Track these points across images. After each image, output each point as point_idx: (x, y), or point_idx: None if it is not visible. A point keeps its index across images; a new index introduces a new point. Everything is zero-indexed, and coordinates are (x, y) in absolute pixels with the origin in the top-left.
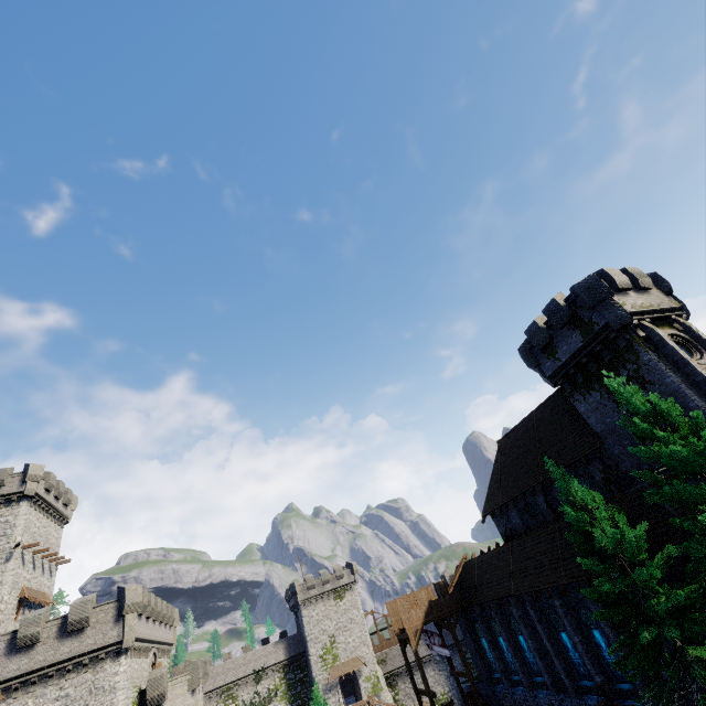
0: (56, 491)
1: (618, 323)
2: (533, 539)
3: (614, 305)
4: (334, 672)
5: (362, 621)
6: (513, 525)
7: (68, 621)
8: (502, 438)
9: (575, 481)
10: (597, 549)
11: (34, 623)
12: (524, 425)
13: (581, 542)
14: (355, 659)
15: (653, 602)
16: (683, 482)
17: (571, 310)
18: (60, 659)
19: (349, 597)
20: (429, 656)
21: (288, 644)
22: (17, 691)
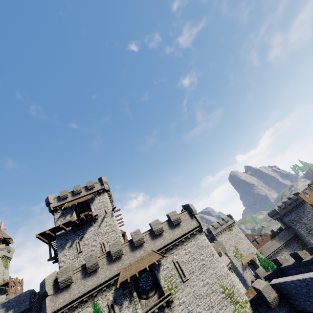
0: (110, 192)
1: None
2: None
3: None
4: (244, 261)
5: (245, 238)
6: None
7: (172, 220)
8: None
9: None
10: None
11: (157, 224)
12: None
13: None
14: (250, 254)
15: None
16: None
17: None
18: (177, 237)
19: (234, 229)
20: (282, 246)
21: None
22: (165, 254)
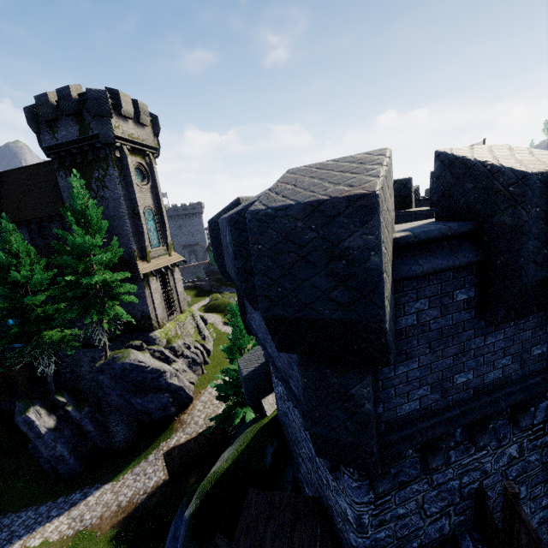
0: None
1: (105, 139)
2: None
3: (109, 125)
4: None
5: None
6: None
7: None
8: None
9: (11, 237)
10: (11, 281)
11: None
12: (20, 172)
13: (1, 275)
14: None
15: (30, 312)
16: (66, 257)
17: (80, 107)
18: None
19: None
20: None
21: None
22: None
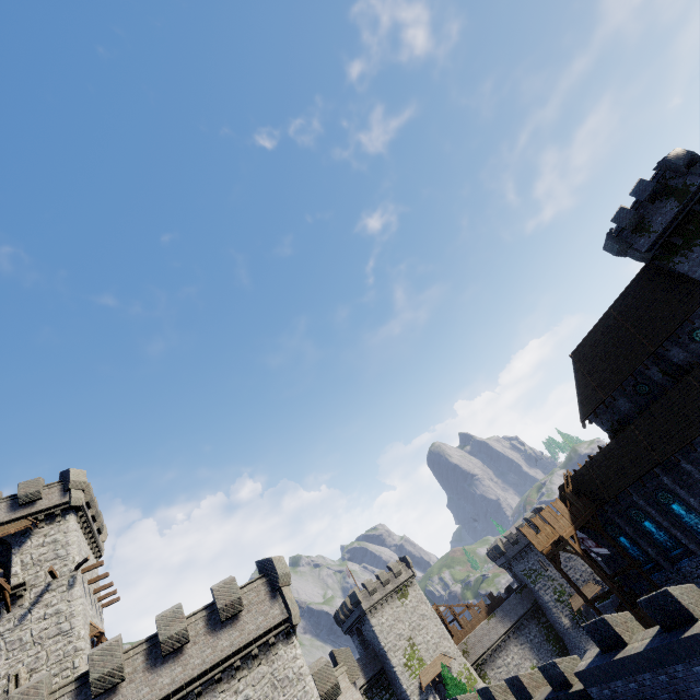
0: (93, 509)
1: None
2: (663, 405)
3: None
4: (425, 677)
5: (433, 615)
6: (621, 414)
7: (218, 608)
8: (575, 349)
9: None
10: None
11: (176, 620)
12: (601, 325)
13: None
14: (440, 656)
15: None
16: None
17: (661, 184)
18: (222, 656)
19: (412, 593)
20: (508, 633)
21: (363, 665)
22: None
